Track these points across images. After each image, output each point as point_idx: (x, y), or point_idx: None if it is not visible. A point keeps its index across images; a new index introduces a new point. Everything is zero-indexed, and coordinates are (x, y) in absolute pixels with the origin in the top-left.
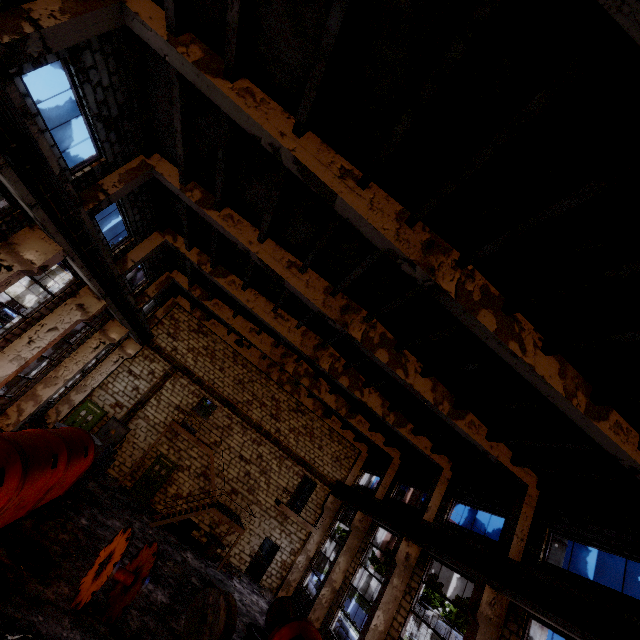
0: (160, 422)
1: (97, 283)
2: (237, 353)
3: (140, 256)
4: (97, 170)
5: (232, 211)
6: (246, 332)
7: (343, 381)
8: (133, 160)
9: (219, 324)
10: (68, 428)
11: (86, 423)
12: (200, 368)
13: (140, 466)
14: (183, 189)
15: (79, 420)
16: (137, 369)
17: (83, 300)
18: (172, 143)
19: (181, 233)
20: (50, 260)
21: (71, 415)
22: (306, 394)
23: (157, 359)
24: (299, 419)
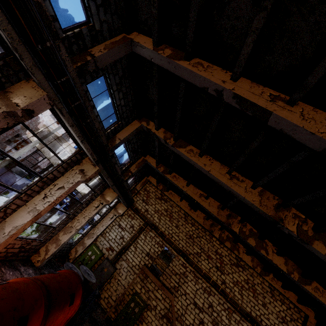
0: (136, 265)
1: (89, 147)
2: (187, 214)
3: (124, 135)
4: (86, 35)
5: (200, 60)
6: (197, 197)
7: (318, 247)
8: (117, 37)
9: (174, 193)
10: (64, 272)
11: (90, 261)
12: (162, 225)
13: (121, 300)
14: (155, 49)
15: (87, 258)
16: (123, 223)
17: (84, 166)
18: (147, 2)
19: (152, 118)
20: (35, 104)
21: (83, 254)
22: (244, 251)
23: (135, 217)
24: (240, 273)
